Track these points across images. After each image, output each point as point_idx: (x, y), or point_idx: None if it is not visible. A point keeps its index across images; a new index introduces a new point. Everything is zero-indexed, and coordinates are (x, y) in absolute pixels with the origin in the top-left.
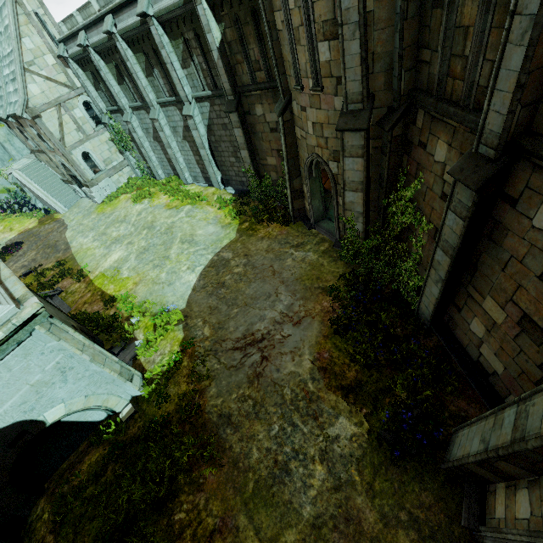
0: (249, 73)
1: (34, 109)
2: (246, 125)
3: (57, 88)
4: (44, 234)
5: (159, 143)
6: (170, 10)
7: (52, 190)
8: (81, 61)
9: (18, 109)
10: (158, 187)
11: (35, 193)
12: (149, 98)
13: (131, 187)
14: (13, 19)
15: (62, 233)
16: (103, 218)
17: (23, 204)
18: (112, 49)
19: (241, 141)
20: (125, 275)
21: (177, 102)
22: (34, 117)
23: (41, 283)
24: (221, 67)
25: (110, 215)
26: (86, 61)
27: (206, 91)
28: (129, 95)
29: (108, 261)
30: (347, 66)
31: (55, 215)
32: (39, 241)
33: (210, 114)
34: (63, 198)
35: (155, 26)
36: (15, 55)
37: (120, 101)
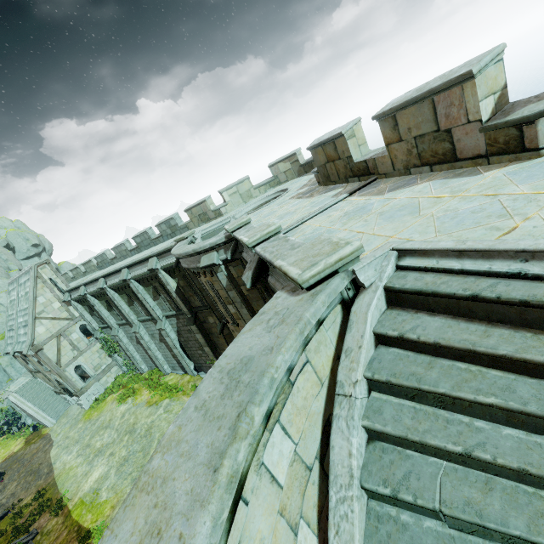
0: (199, 300)
1: (38, 345)
2: (204, 330)
3: (59, 323)
4: (29, 457)
5: (141, 345)
6: (142, 275)
7: (43, 404)
8: (81, 300)
9: (25, 348)
10: (141, 382)
11: (26, 412)
12: (131, 319)
13: (118, 385)
14: (33, 288)
15: (47, 453)
16: (89, 426)
17: (12, 423)
18: (104, 293)
19: (202, 341)
20: (104, 497)
21: (153, 319)
22: (37, 351)
23: (16, 527)
24: (179, 300)
25: (96, 421)
26: (85, 300)
27: (172, 311)
28: (116, 317)
29: (88, 482)
30: (245, 318)
31: (43, 430)
32: (22, 467)
33: (178, 324)
34: (53, 409)
35: (133, 283)
36: (30, 311)
37: (109, 322)
